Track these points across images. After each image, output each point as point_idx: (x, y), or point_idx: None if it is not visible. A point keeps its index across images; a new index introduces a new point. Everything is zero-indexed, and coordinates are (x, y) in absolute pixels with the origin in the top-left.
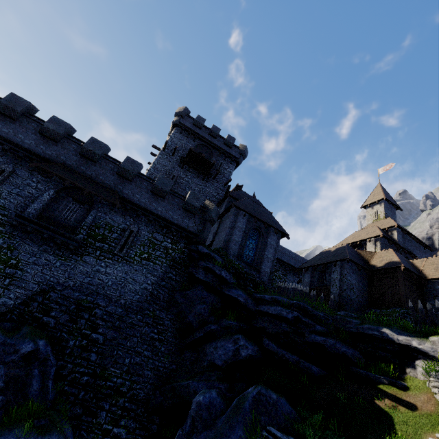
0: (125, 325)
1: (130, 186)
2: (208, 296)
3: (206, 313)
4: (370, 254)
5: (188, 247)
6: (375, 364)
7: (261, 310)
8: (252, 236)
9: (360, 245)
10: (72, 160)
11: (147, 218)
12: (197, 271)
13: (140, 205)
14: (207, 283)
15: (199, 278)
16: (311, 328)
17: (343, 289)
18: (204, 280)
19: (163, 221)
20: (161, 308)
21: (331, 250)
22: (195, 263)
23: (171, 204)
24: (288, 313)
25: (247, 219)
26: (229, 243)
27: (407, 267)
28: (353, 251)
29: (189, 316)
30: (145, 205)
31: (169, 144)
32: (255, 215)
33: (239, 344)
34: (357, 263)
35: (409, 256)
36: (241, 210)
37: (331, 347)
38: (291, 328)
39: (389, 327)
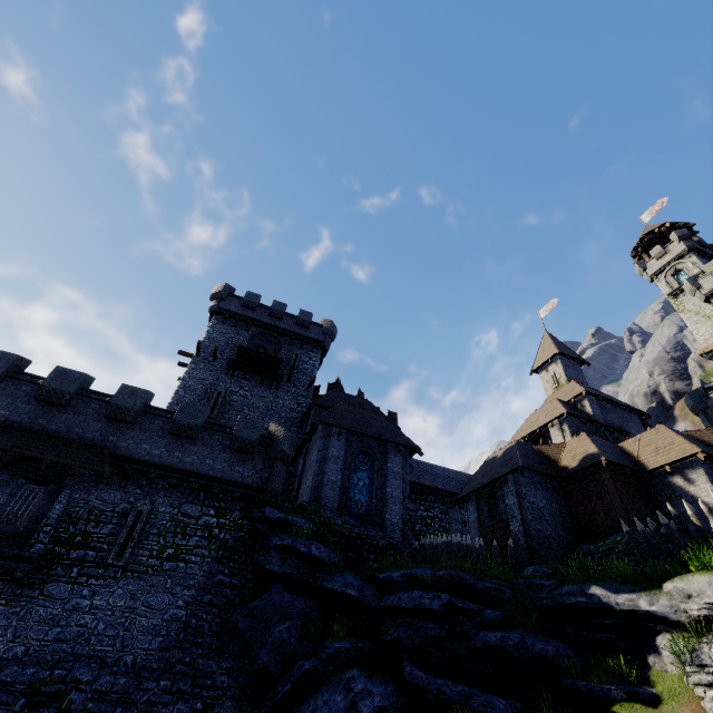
0: (134, 711)
1: (132, 432)
2: (293, 602)
3: (292, 637)
4: (556, 448)
5: (249, 514)
6: (599, 661)
7: (389, 605)
8: (359, 467)
9: (542, 435)
10: (22, 413)
11: (167, 481)
12: (267, 557)
13: (151, 461)
14: (288, 576)
15: (272, 571)
16: (477, 619)
17: (528, 522)
18: (282, 571)
19: (197, 479)
20: (208, 651)
21: (497, 455)
22: (263, 543)
23: (209, 445)
24: (432, 600)
25: (347, 439)
26: (321, 488)
27: (611, 459)
28: (530, 450)
29: (262, 654)
30: (160, 459)
31: (205, 344)
32: (358, 429)
33: (355, 691)
34: (538, 469)
35: (619, 435)
36: (333, 427)
37: (518, 648)
38: (445, 629)
39: (600, 582)
